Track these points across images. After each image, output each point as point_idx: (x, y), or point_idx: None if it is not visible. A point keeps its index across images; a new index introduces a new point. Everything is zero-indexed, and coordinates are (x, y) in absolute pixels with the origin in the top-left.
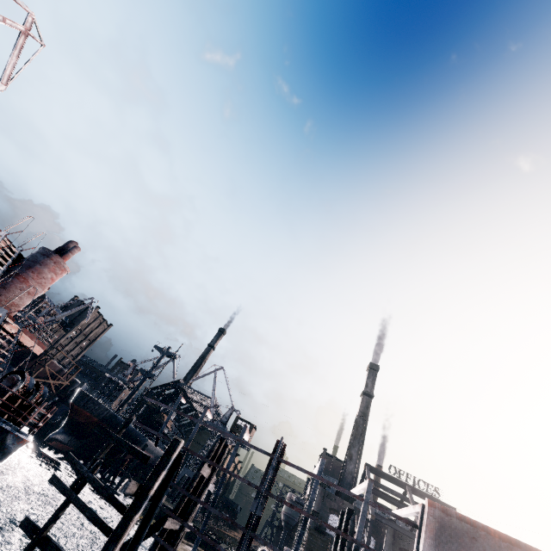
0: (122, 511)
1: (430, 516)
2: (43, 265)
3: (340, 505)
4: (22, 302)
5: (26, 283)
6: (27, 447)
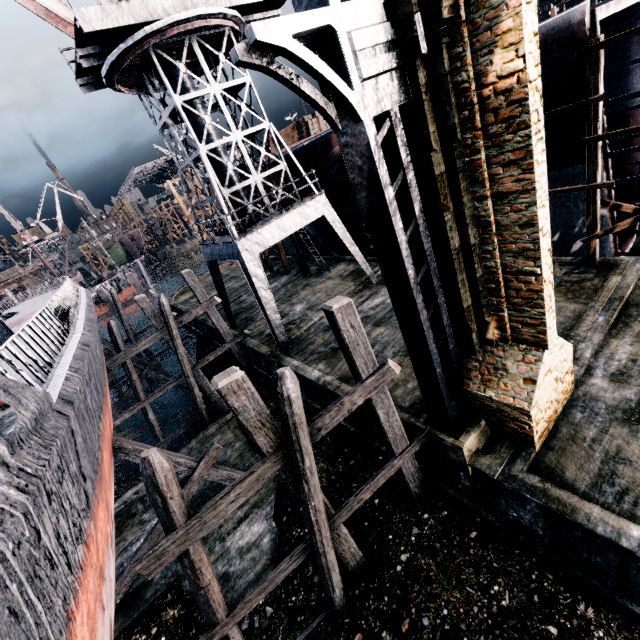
0: None
1: None
2: None
3: None
4: None
5: None
6: None
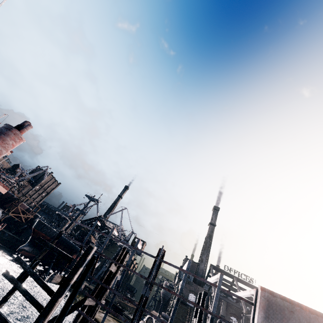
0: (52, 295)
1: (262, 297)
2: (6, 135)
3: (195, 288)
4: None
5: None
6: (7, 254)
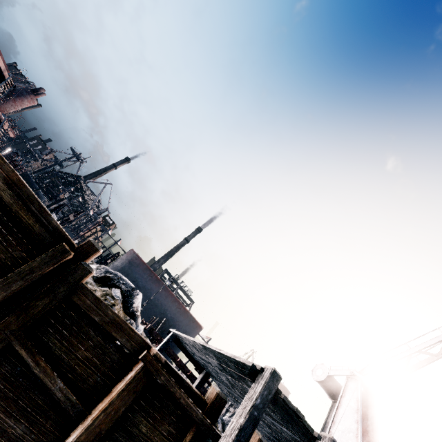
0: None
1: (130, 251)
2: (25, 98)
3: None
4: (10, 110)
5: (15, 103)
6: None
